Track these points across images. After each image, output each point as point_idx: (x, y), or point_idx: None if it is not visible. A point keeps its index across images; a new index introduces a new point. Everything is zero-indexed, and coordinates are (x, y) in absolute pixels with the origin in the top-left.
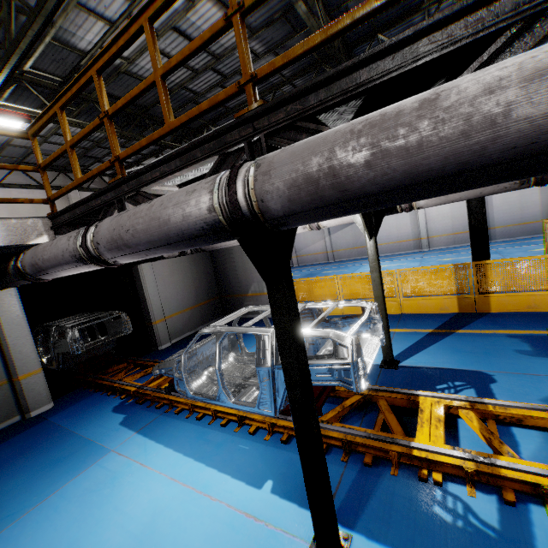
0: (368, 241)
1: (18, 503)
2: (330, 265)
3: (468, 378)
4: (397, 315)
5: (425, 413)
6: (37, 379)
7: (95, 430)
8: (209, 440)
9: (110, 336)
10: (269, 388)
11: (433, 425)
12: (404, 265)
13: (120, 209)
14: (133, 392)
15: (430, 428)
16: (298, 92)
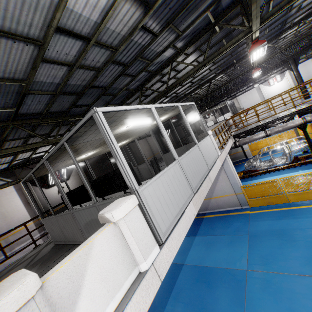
0: None
1: None
2: None
3: None
4: None
5: None
6: None
7: None
8: (274, 174)
9: None
10: (289, 156)
11: None
12: None
13: (261, 129)
14: None
15: None
16: (305, 107)
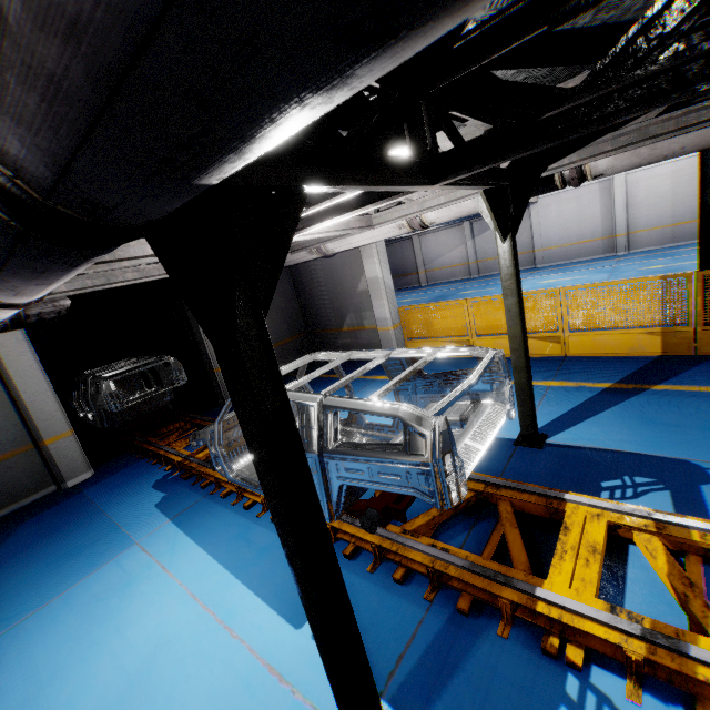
0: (500, 244)
1: (20, 604)
2: (472, 281)
3: (661, 472)
4: (558, 359)
5: (571, 535)
6: (68, 443)
7: (127, 511)
8: (251, 541)
9: (158, 389)
10: (318, 484)
11: (582, 559)
12: (584, 278)
13: None
14: (178, 463)
15: (576, 561)
16: None
